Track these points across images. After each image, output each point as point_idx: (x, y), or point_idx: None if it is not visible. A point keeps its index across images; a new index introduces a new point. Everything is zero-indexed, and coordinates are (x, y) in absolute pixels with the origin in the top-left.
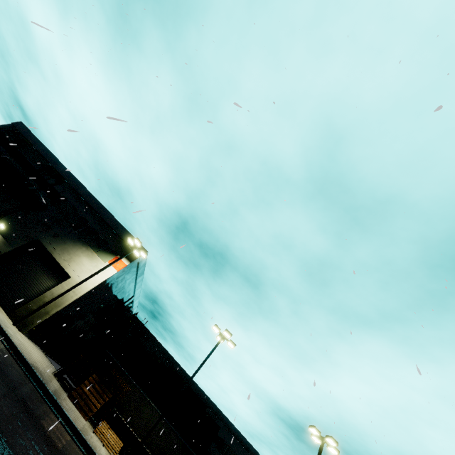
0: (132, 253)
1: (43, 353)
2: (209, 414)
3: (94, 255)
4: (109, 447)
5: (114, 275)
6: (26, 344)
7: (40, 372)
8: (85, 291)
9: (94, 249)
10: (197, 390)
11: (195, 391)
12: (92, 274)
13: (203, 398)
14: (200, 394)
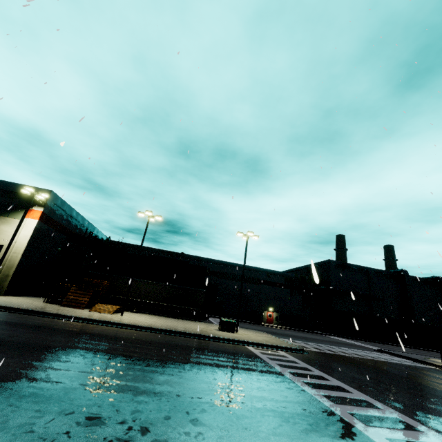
0: (39, 199)
1: (37, 298)
2: (203, 264)
3: (8, 219)
4: (106, 312)
5: (39, 224)
6: (4, 299)
7: (16, 305)
8: (23, 247)
9: (4, 216)
10: (187, 257)
11: (187, 258)
12: (13, 233)
13: (194, 259)
14: (191, 258)
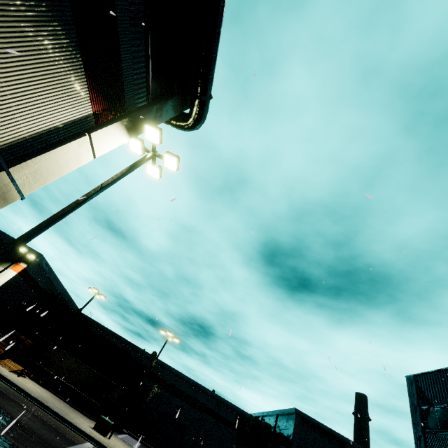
0: (29, 258)
1: None
2: (154, 366)
3: None
4: (7, 367)
5: (16, 276)
6: None
7: None
8: None
9: None
10: (141, 353)
11: (140, 353)
12: None
13: (147, 357)
14: (145, 355)
